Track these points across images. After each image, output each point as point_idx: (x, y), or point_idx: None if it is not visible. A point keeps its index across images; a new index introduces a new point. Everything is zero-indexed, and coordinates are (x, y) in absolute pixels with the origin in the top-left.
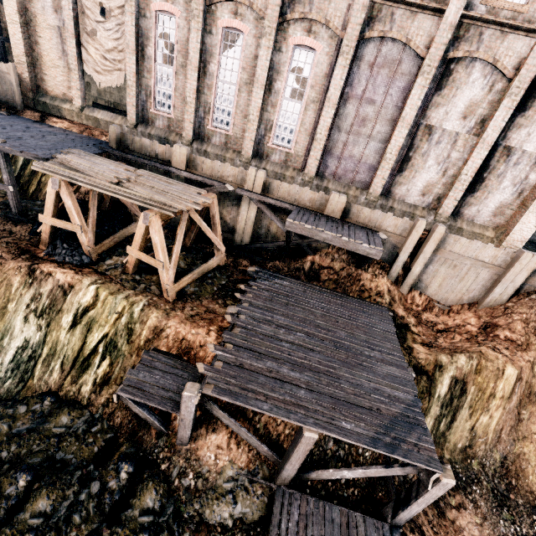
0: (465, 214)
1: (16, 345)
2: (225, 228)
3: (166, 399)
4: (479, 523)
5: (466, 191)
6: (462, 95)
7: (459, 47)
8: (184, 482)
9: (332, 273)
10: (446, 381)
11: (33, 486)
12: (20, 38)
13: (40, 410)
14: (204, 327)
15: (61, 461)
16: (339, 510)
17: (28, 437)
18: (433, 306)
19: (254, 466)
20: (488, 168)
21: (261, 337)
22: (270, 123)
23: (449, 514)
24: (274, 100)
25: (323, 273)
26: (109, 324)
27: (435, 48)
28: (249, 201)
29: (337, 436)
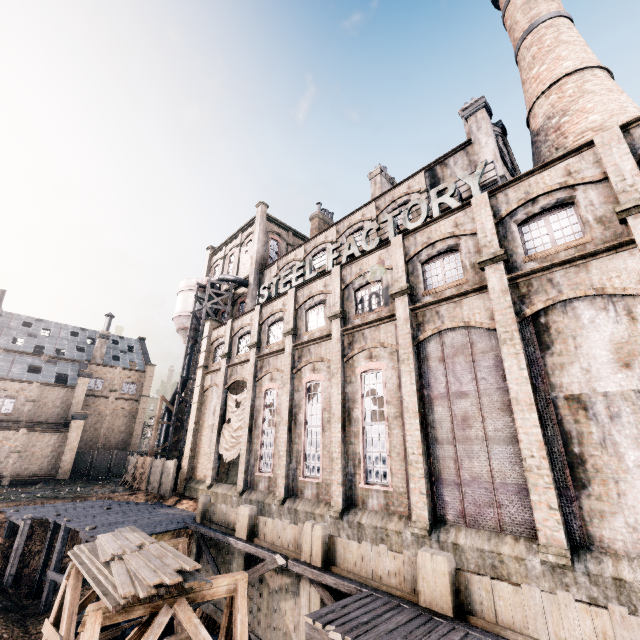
0: None
1: None
2: None
3: None
4: None
5: None
6: (589, 340)
7: (532, 301)
8: None
9: None
10: None
11: None
12: (191, 440)
13: None
14: None
15: None
16: None
17: None
18: None
19: None
20: None
21: None
22: (358, 456)
23: None
24: (356, 429)
25: None
26: None
27: (499, 315)
28: (309, 584)
29: None
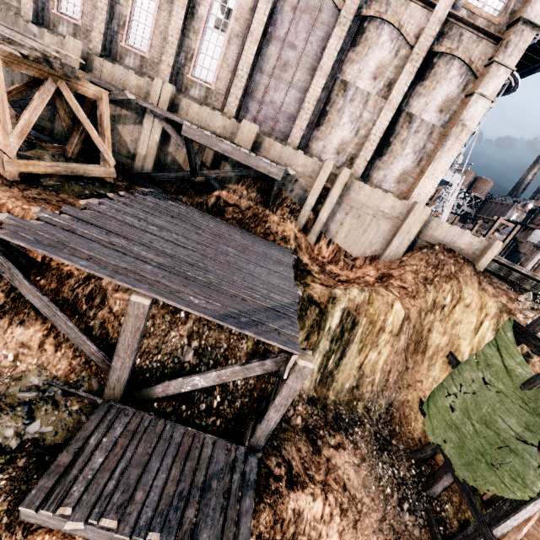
0: (374, 178)
1: None
2: (125, 152)
3: None
4: (357, 463)
5: (375, 154)
6: (373, 55)
7: (371, 6)
8: None
9: (239, 209)
10: (337, 313)
11: None
12: None
13: None
14: (47, 209)
15: None
16: (185, 431)
17: None
18: (339, 259)
19: (77, 377)
20: (394, 133)
21: (120, 223)
22: (192, 52)
23: (325, 453)
24: (196, 27)
25: (229, 208)
26: None
27: (350, 0)
28: (153, 118)
29: (175, 304)
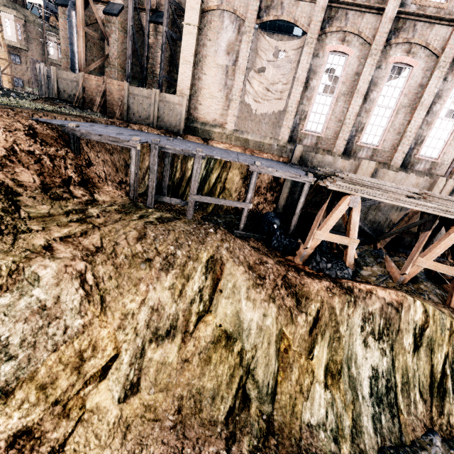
0: None
1: (366, 375)
2: None
3: None
4: None
5: None
6: None
7: None
8: None
9: None
10: None
11: None
12: (189, 76)
13: None
14: None
15: None
16: None
17: None
18: None
19: None
20: None
21: None
22: (421, 138)
23: None
24: (429, 120)
25: None
26: (445, 342)
27: None
28: None
29: None
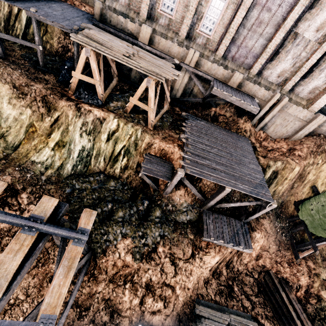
0: (295, 91)
1: (78, 149)
2: None
3: (163, 175)
4: (269, 223)
5: (301, 77)
6: (322, 15)
7: None
8: (167, 208)
9: (225, 119)
10: (270, 172)
11: (113, 208)
12: None
13: (100, 179)
14: (171, 144)
15: (117, 200)
16: (226, 217)
17: (101, 190)
18: (267, 138)
19: (193, 203)
20: (317, 65)
21: (200, 150)
22: (201, 14)
23: (260, 220)
24: None
25: (220, 118)
26: (125, 140)
27: None
28: (185, 71)
29: (238, 190)
